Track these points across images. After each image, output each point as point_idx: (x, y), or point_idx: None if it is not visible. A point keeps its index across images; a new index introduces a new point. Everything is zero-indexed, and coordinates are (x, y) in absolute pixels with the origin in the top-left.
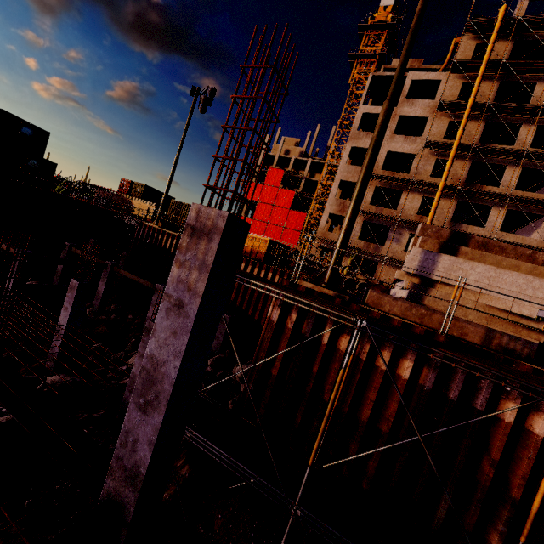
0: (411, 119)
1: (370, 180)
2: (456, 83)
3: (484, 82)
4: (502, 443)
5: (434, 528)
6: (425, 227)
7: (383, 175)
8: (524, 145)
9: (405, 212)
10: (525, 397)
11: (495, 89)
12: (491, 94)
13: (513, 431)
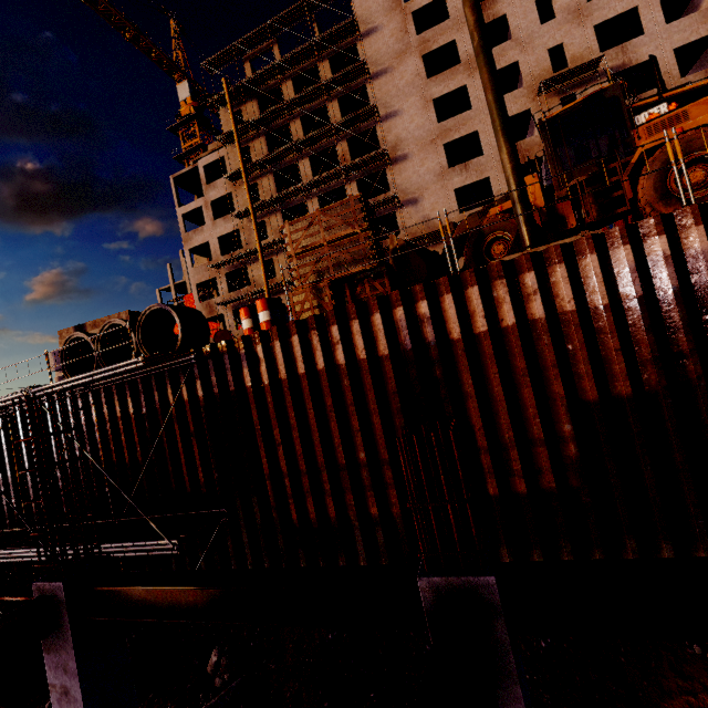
0: (227, 198)
1: (218, 271)
2: (236, 153)
3: (255, 142)
4: (6, 455)
5: (8, 526)
6: (61, 333)
7: (218, 262)
8: (309, 178)
9: (258, 284)
10: (6, 423)
11: (265, 144)
12: (265, 149)
13: (11, 445)
